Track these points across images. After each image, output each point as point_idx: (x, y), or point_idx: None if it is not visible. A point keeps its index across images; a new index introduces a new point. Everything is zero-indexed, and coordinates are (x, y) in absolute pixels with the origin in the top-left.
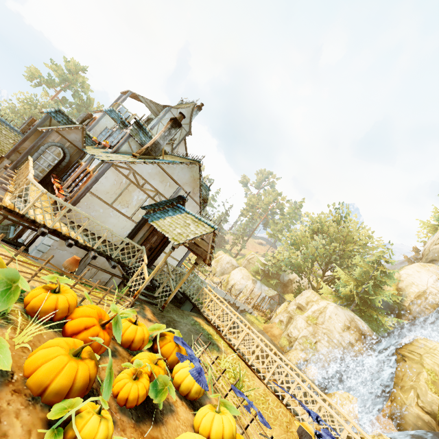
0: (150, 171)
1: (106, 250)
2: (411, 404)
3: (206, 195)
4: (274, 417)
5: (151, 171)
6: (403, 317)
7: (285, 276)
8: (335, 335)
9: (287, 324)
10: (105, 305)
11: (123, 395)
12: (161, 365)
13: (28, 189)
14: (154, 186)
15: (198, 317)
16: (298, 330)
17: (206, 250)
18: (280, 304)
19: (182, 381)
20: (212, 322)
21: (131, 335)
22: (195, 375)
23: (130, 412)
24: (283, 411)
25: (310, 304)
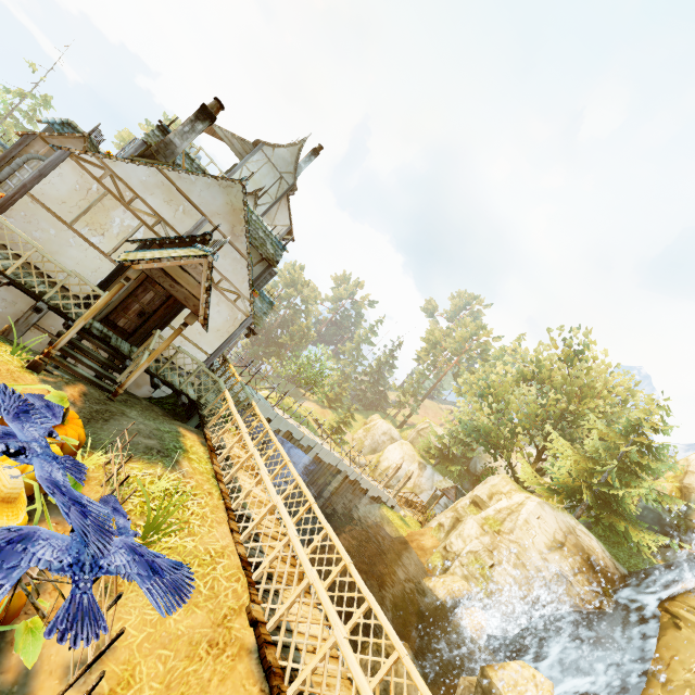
0: (145, 179)
1: (45, 291)
2: None
3: (274, 255)
4: (210, 594)
5: (148, 179)
6: (690, 544)
7: (478, 463)
8: (531, 556)
9: (449, 530)
10: None
11: None
12: None
13: None
14: (154, 207)
15: (193, 432)
16: (463, 540)
17: (197, 295)
18: None
19: None
20: (212, 442)
21: None
22: None
23: None
24: (238, 590)
25: (496, 499)
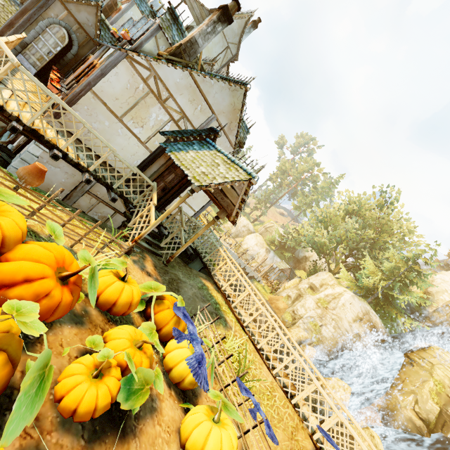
0: (178, 80)
1: (108, 177)
2: (407, 407)
3: (242, 138)
4: (279, 418)
5: (180, 81)
6: (422, 322)
7: (300, 252)
8: (343, 324)
9: (294, 300)
10: (88, 246)
11: (69, 404)
12: (147, 349)
13: (13, 73)
14: (181, 105)
15: (207, 280)
16: (305, 309)
17: (234, 203)
18: (290, 279)
19: (175, 365)
20: (222, 289)
21: (113, 295)
22: (193, 366)
23: (81, 425)
24: (290, 413)
25: (324, 287)
